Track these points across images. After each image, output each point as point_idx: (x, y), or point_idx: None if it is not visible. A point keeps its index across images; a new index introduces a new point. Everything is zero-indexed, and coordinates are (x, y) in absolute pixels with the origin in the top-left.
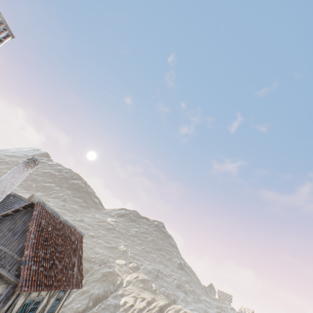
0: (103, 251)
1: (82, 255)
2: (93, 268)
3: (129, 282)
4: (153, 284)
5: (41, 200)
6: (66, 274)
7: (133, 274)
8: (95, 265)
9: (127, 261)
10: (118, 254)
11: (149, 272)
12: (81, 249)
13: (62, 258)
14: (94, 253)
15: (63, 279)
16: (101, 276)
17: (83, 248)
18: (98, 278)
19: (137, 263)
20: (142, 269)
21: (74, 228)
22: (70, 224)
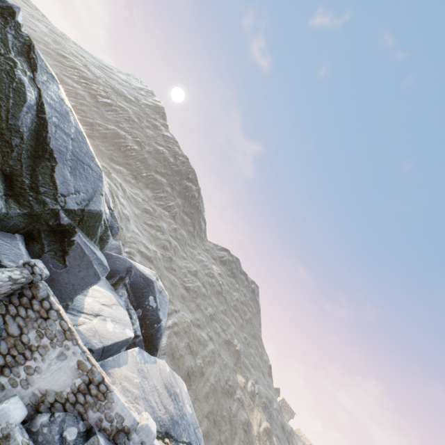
0: (227, 358)
1: None
2: (231, 409)
3: (259, 438)
4: (274, 437)
5: None
6: None
7: (256, 413)
8: (231, 401)
9: (244, 377)
10: (234, 357)
11: (266, 406)
12: None
13: None
14: (224, 367)
15: None
16: (243, 433)
17: (217, 360)
18: (242, 441)
19: (253, 384)
20: (258, 398)
21: None
22: None
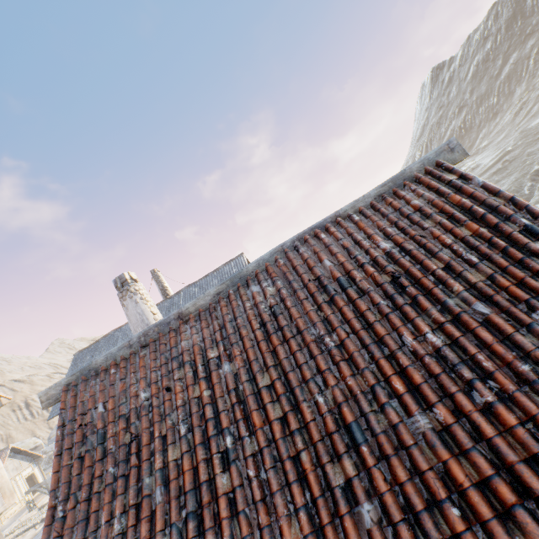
0: None
1: (530, 211)
2: None
3: None
4: None
5: (68, 377)
6: (388, 466)
7: None
8: None
9: None
10: None
11: None
12: (475, 212)
13: (285, 417)
14: None
15: (352, 533)
16: None
17: None
18: None
19: None
20: None
21: (315, 236)
22: (274, 256)
